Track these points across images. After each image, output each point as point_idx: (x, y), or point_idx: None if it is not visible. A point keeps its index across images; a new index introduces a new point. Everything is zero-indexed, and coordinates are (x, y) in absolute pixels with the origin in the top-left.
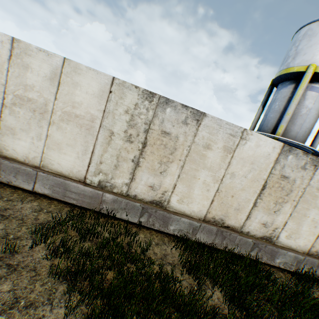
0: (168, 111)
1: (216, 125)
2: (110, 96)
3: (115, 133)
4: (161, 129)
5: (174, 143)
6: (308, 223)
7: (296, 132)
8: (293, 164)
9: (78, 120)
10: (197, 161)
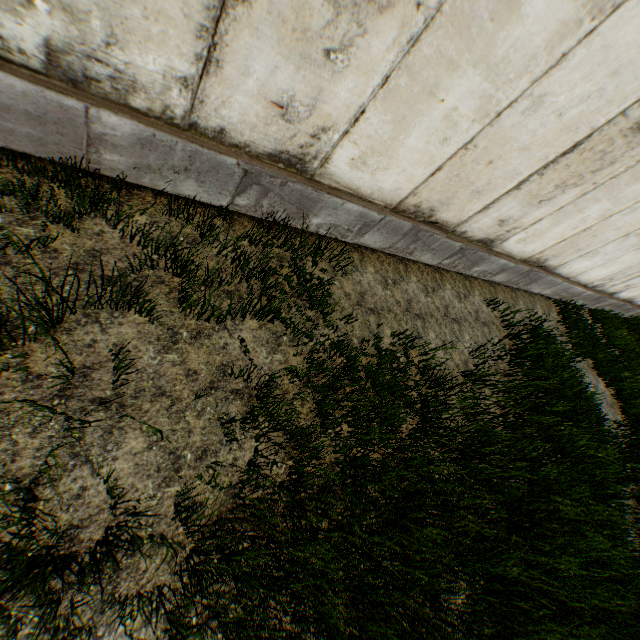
0: None
1: None
2: None
3: None
4: None
5: None
6: None
7: None
8: None
9: None
10: None
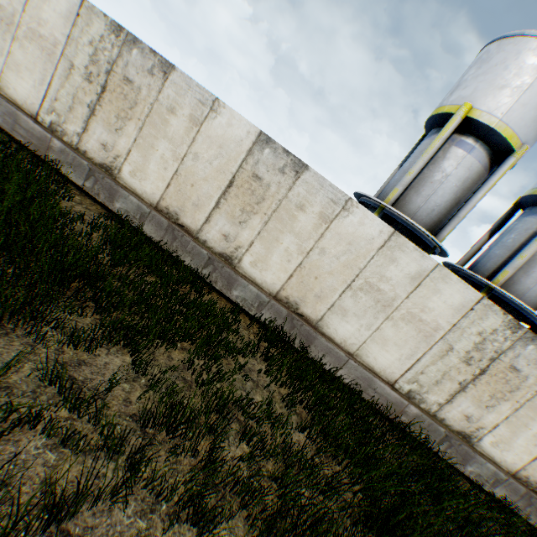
0: (134, 54)
1: (185, 85)
2: (78, 21)
3: (76, 68)
4: (124, 74)
5: (136, 96)
6: (281, 253)
7: (418, 207)
8: (271, 162)
9: (42, 42)
10: (158, 126)
